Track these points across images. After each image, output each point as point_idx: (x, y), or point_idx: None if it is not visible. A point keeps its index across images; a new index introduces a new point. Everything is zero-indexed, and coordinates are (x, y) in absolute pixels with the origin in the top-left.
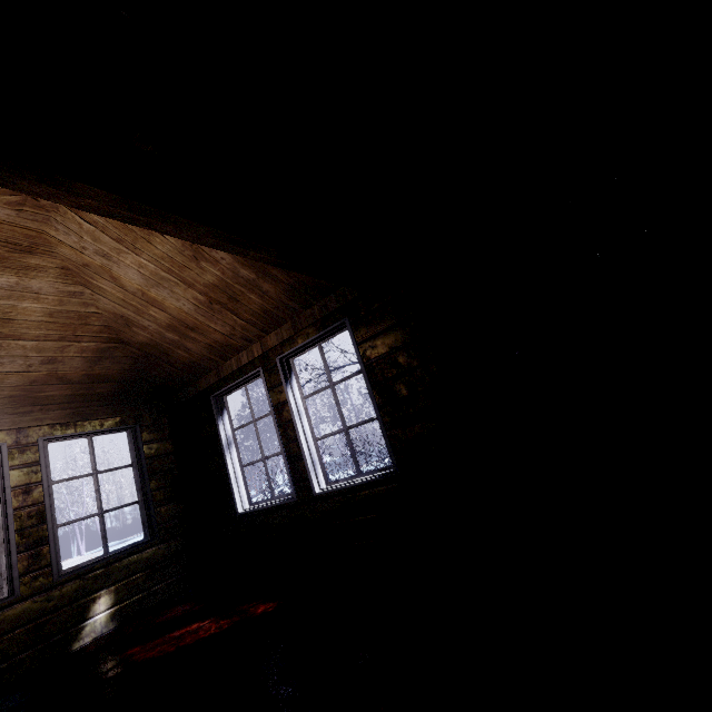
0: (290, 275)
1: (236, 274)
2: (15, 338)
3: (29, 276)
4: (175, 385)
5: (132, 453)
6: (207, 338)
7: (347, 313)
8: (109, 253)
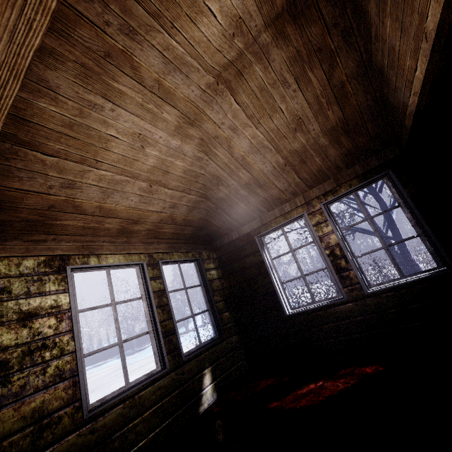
0: (353, 142)
1: (315, 142)
2: (164, 186)
3: (185, 142)
4: (222, 232)
5: (199, 277)
6: (266, 193)
7: (389, 166)
8: (238, 127)
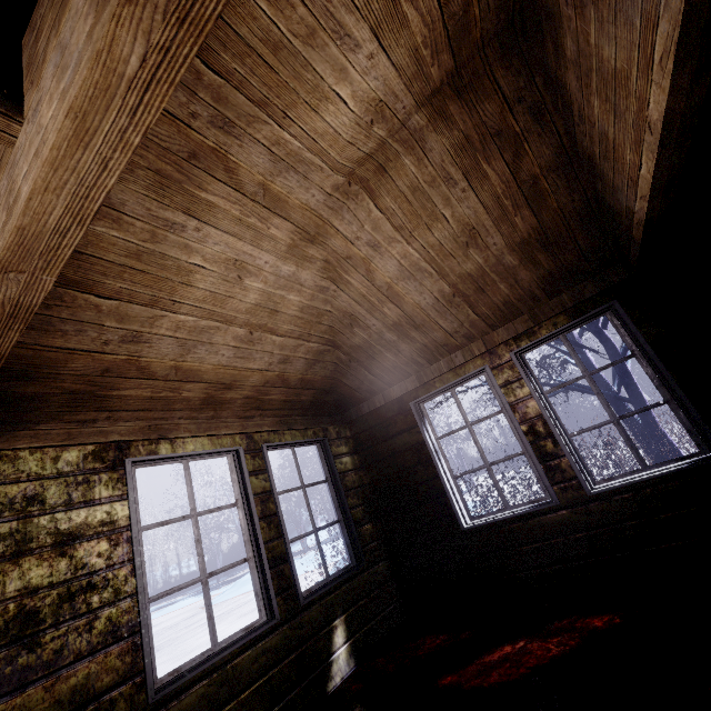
0: (555, 260)
1: (498, 261)
2: (271, 332)
3: (303, 267)
4: (359, 396)
5: (325, 467)
6: (426, 338)
7: (614, 296)
8: (380, 242)
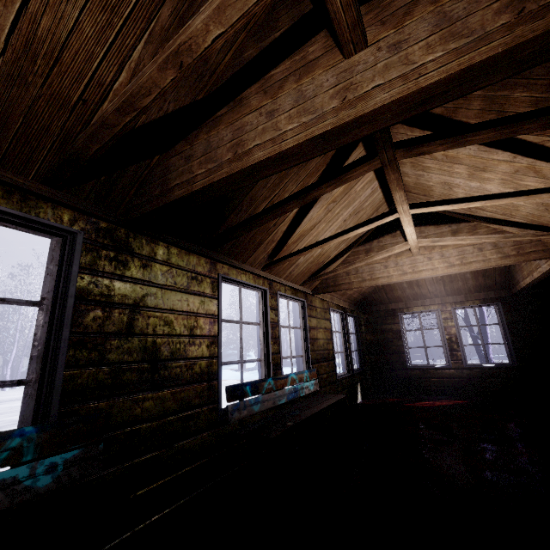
0: (484, 281)
1: (464, 275)
2: None
3: None
4: (374, 303)
5: (355, 328)
6: (419, 290)
7: (500, 300)
8: None
